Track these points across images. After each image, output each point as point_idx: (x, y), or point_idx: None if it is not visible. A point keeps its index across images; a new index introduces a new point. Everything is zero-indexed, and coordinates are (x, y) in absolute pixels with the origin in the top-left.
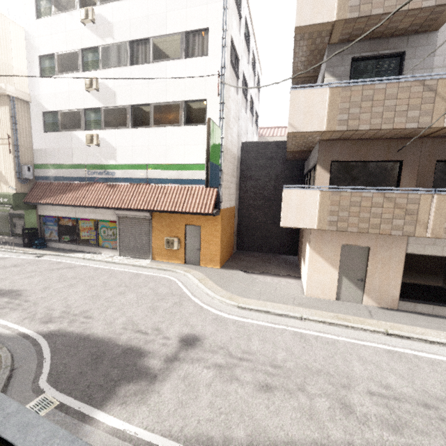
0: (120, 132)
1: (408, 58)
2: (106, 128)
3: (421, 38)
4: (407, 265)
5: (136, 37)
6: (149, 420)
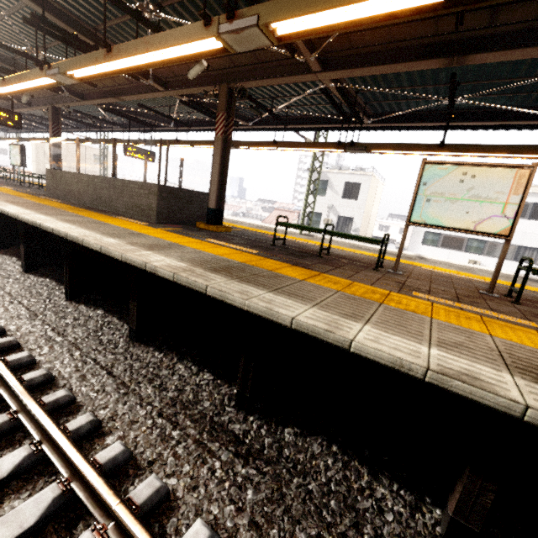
0: None
1: None
2: None
3: None
4: None
5: (526, 245)
6: None
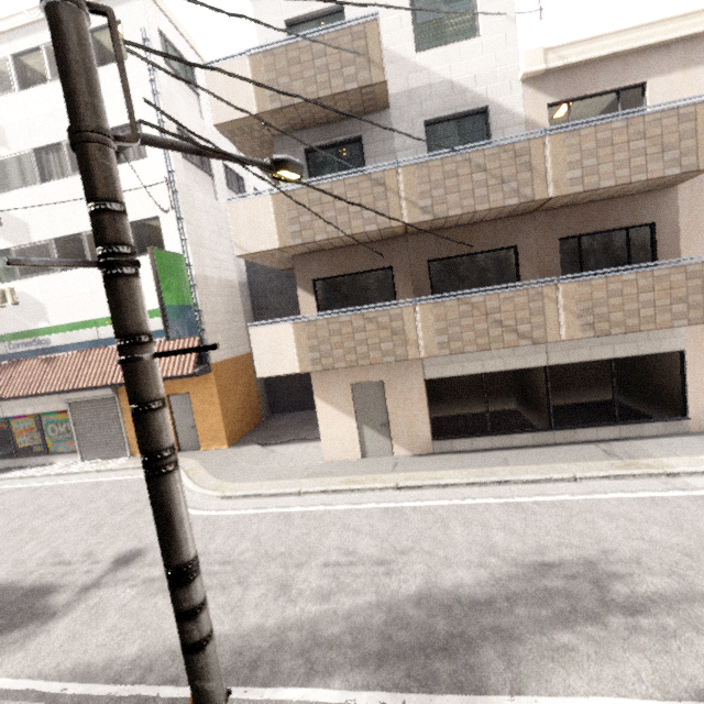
0: (46, 280)
1: (366, 143)
2: (25, 277)
3: (374, 119)
4: (432, 395)
5: (41, 144)
6: (19, 666)
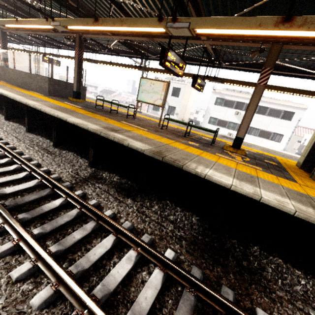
0: None
1: None
2: None
3: None
4: None
5: (253, 127)
6: None
